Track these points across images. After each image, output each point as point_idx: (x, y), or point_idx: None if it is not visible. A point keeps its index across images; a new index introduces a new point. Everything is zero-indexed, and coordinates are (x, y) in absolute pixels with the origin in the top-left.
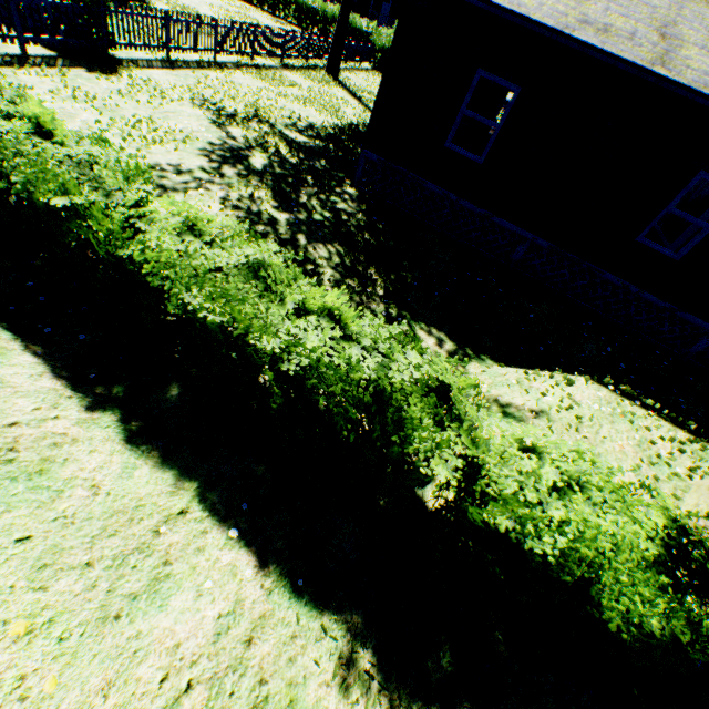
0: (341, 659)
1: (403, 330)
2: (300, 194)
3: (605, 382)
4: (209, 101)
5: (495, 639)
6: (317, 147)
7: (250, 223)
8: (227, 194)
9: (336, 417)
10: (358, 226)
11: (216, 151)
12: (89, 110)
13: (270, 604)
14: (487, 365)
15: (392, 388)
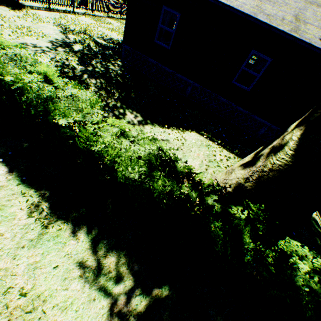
0: (33, 204)
1: (120, 111)
2: (93, 61)
3: (200, 133)
4: (63, 24)
5: (108, 208)
6: (110, 46)
7: (61, 67)
8: (55, 56)
9: (32, 107)
10: (116, 75)
11: (58, 42)
12: (0, 21)
13: (8, 183)
14: (156, 127)
15: (59, 99)
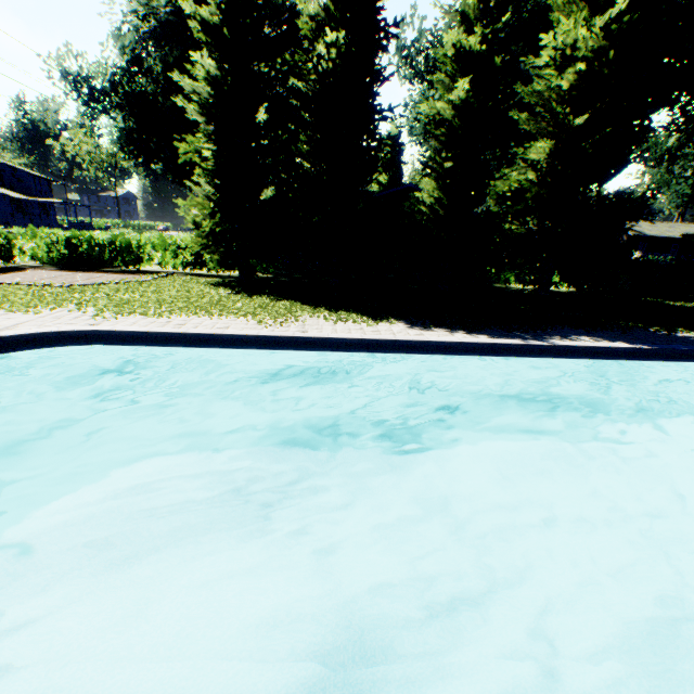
0: None
1: None
2: None
3: None
4: None
5: None
6: None
7: None
8: None
9: None
10: None
11: None
12: None
13: None
14: None
15: None
